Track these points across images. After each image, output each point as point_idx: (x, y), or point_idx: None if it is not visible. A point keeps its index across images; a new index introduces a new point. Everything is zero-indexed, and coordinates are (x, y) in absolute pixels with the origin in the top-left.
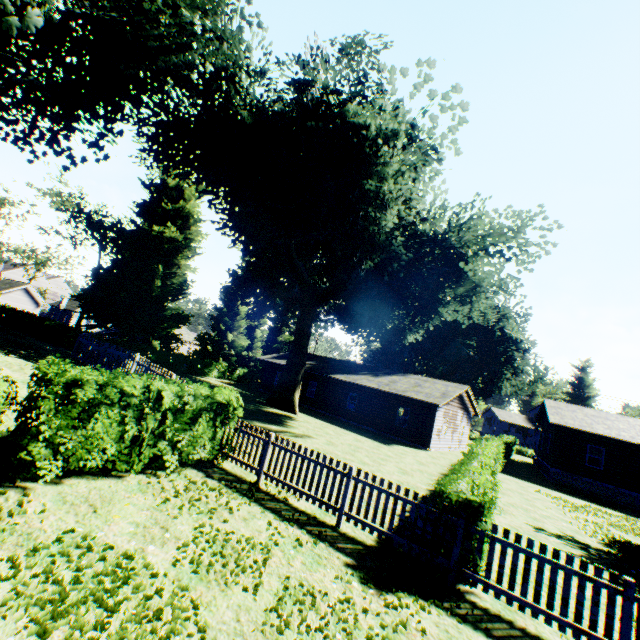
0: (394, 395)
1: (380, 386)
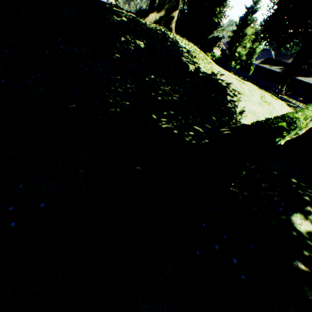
0: None
1: None
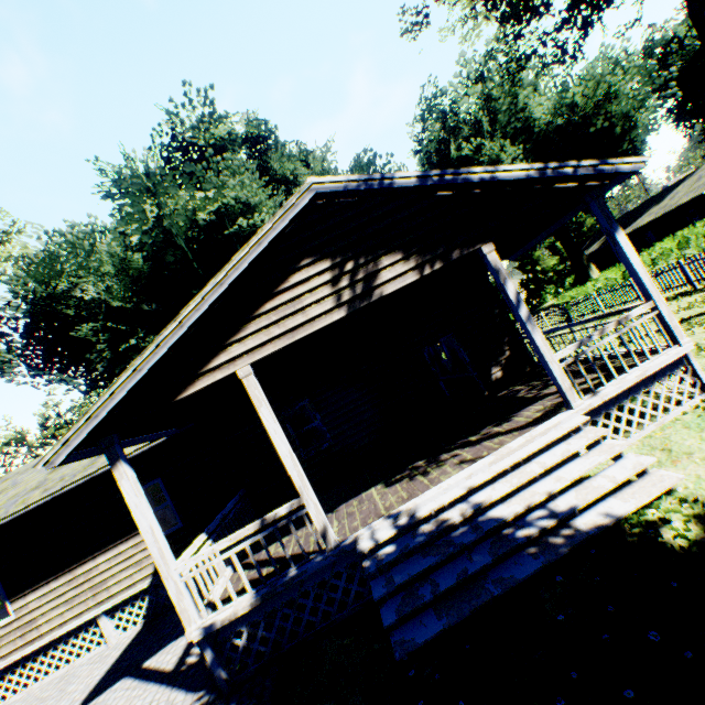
0: (674, 210)
1: (655, 215)
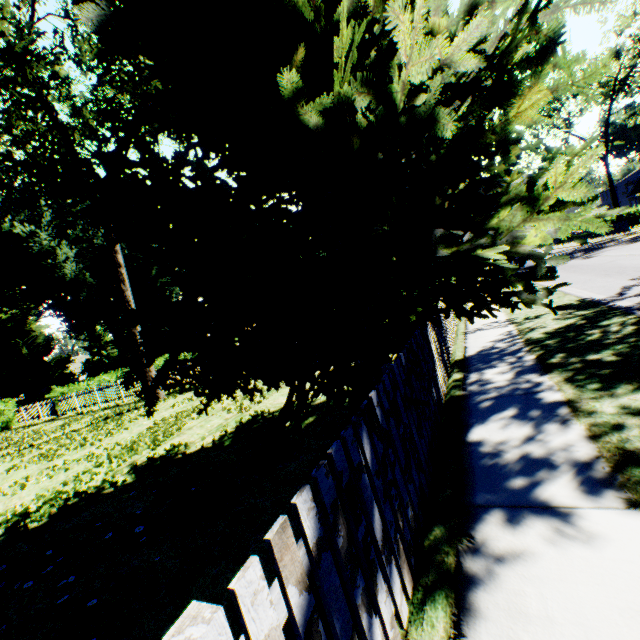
0: None
1: None
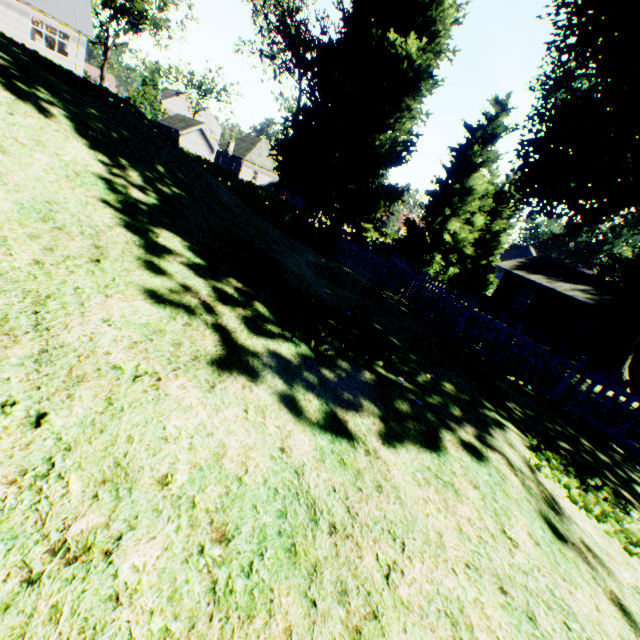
0: None
1: None
